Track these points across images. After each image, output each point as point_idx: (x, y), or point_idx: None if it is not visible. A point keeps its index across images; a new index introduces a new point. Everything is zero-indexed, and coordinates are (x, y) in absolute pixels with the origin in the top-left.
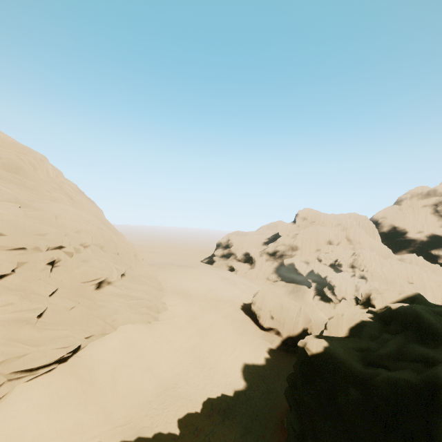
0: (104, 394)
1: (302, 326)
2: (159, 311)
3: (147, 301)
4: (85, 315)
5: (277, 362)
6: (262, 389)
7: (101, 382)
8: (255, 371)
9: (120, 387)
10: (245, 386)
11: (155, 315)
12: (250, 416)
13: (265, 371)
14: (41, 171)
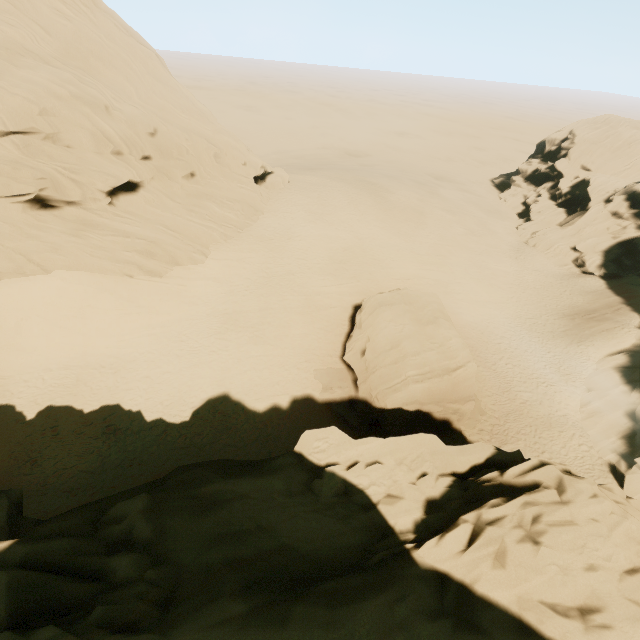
0: None
1: (396, 402)
2: (179, 262)
3: (147, 243)
4: None
5: (289, 423)
6: (197, 442)
7: None
8: (228, 412)
9: (24, 340)
10: (182, 422)
11: (154, 267)
12: (124, 460)
13: (242, 423)
14: None
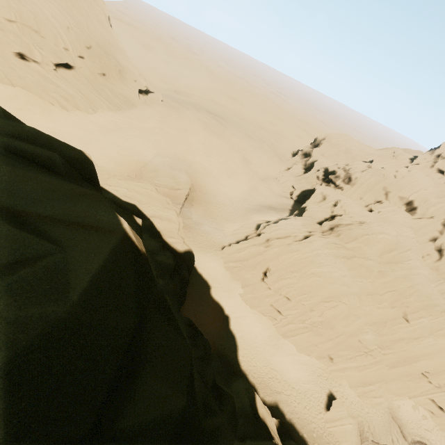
0: None
1: None
2: (80, 109)
3: (66, 94)
4: None
5: None
6: None
7: None
8: None
9: None
10: None
11: (66, 105)
12: None
13: None
14: None
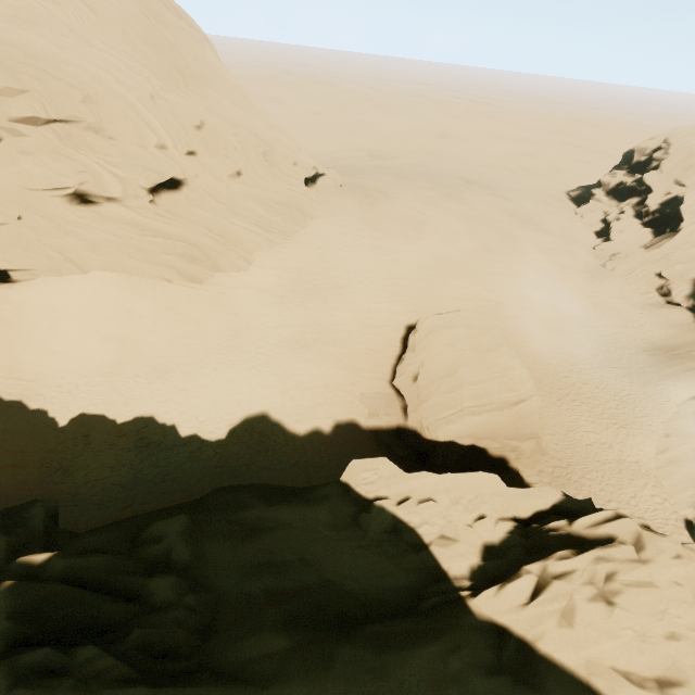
0: (27, 340)
1: (449, 434)
2: (221, 268)
3: (189, 246)
4: (24, 241)
5: (331, 449)
6: (232, 462)
7: (30, 328)
8: (266, 433)
9: (58, 343)
10: (218, 440)
11: (194, 272)
12: (157, 475)
13: (281, 445)
14: None
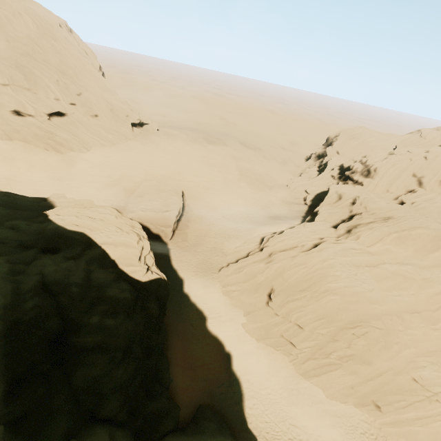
0: None
1: (129, 216)
2: (74, 150)
3: (60, 138)
4: None
5: None
6: None
7: None
8: None
9: None
10: None
11: (60, 149)
12: None
13: None
14: (19, 24)
